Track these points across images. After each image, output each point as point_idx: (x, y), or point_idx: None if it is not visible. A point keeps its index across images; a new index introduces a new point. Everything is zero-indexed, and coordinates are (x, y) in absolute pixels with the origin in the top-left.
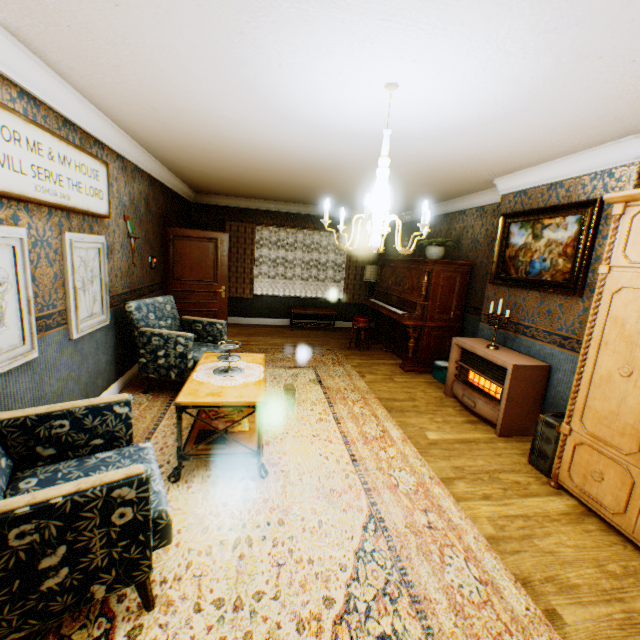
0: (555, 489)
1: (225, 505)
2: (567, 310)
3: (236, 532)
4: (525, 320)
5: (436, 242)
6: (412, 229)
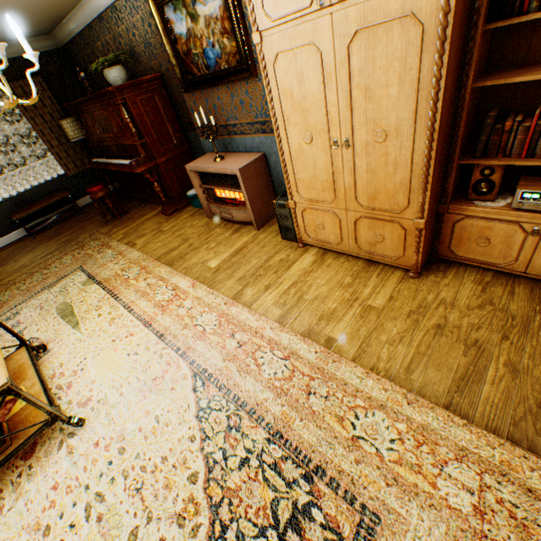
0: (304, 248)
1: (56, 487)
2: (254, 95)
3: (83, 501)
4: (230, 120)
5: (109, 61)
6: (80, 52)
